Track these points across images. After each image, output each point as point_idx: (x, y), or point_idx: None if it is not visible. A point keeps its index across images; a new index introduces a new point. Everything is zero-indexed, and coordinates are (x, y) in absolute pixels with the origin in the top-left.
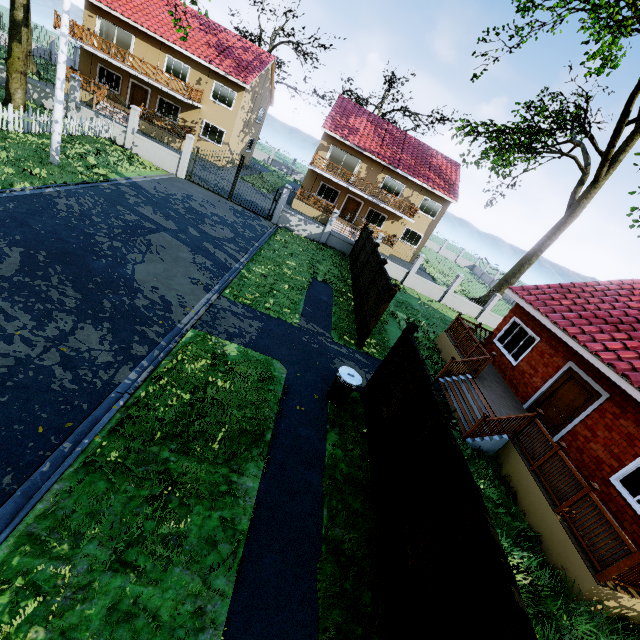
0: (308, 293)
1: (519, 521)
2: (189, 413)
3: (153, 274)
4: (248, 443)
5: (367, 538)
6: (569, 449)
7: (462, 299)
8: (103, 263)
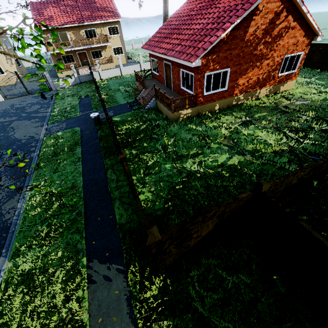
0: (80, 104)
1: (161, 116)
2: (55, 150)
3: (21, 133)
4: (74, 145)
5: (112, 142)
6: (175, 88)
7: (148, 63)
8: (3, 141)
